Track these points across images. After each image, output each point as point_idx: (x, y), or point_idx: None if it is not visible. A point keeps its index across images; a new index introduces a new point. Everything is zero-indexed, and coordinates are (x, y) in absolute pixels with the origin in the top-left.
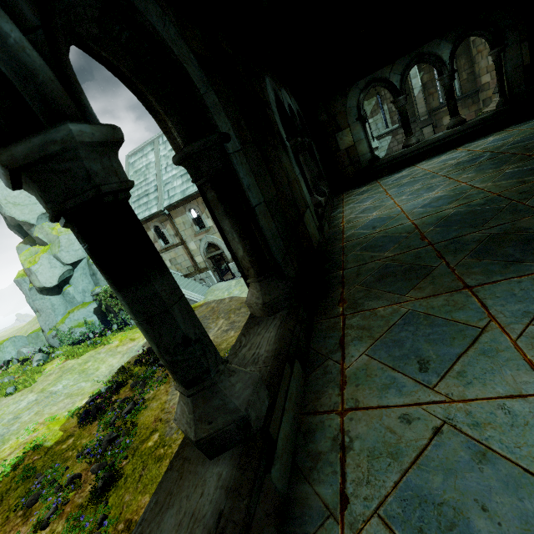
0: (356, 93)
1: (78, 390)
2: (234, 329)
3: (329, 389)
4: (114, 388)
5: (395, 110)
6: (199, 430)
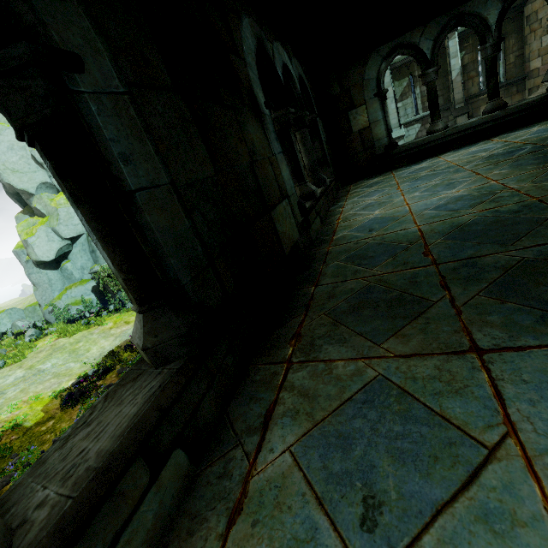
0: (377, 62)
1: (66, 371)
2: None
3: (213, 515)
4: (101, 372)
5: None
6: None
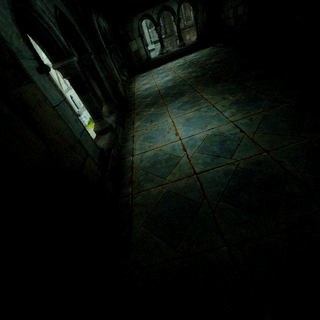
0: (137, 21)
1: None
2: None
3: (130, 131)
4: None
5: (163, 26)
6: (102, 128)
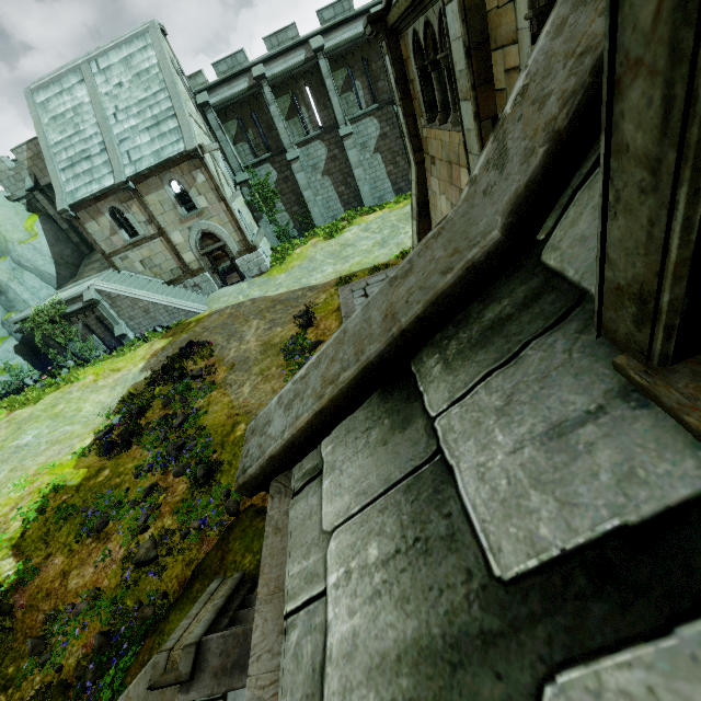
0: None
1: (66, 435)
2: (279, 326)
3: None
4: (136, 413)
5: None
6: None
